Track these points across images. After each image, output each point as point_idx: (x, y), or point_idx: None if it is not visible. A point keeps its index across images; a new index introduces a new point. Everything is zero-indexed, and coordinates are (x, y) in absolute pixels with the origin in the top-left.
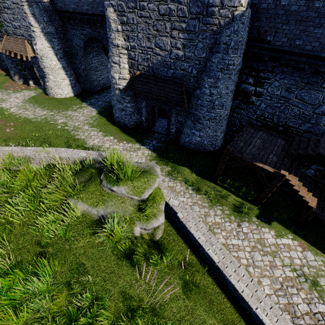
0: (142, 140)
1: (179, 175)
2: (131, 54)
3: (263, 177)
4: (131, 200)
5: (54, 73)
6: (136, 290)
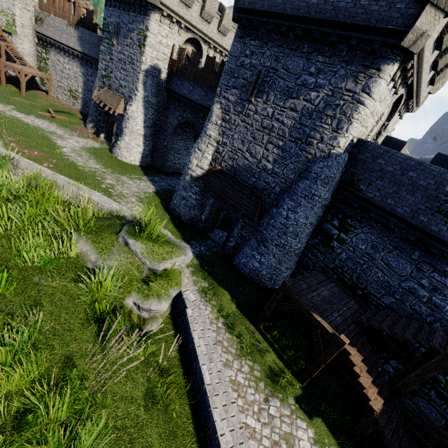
0: (190, 240)
1: (215, 298)
2: (219, 148)
3: (318, 338)
4: (141, 265)
5: (132, 136)
6: (86, 364)
